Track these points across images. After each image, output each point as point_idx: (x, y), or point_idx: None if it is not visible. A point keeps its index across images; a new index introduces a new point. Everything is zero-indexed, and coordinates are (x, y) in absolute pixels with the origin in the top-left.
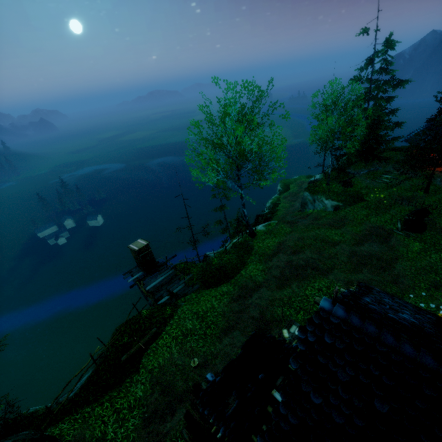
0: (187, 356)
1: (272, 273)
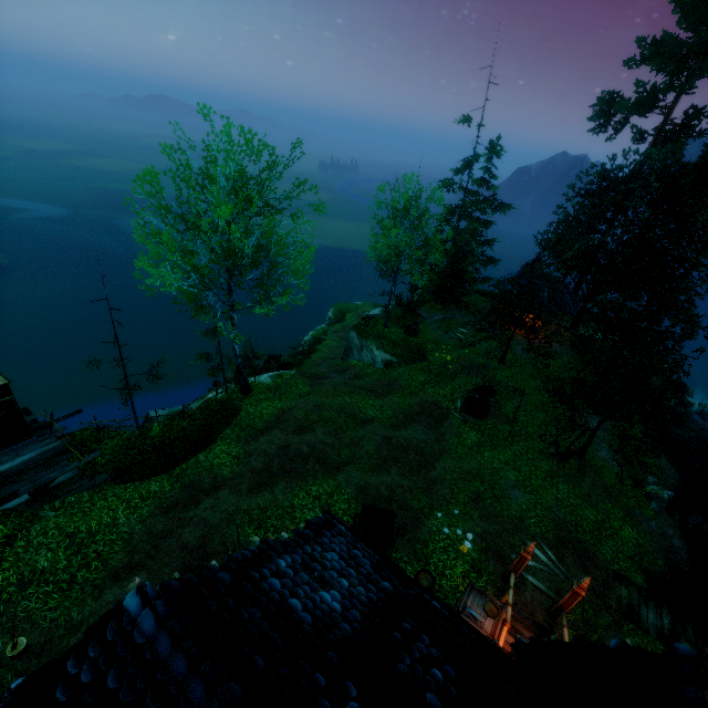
0: (9, 630)
1: (250, 464)
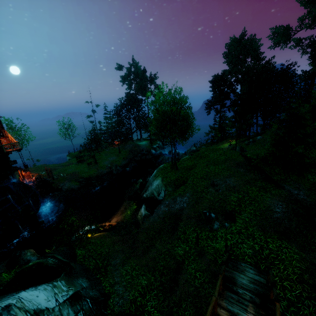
0: None
1: None
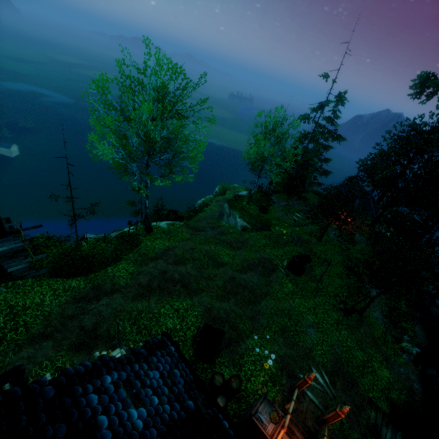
0: None
1: (139, 279)
